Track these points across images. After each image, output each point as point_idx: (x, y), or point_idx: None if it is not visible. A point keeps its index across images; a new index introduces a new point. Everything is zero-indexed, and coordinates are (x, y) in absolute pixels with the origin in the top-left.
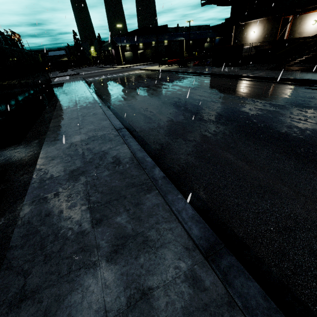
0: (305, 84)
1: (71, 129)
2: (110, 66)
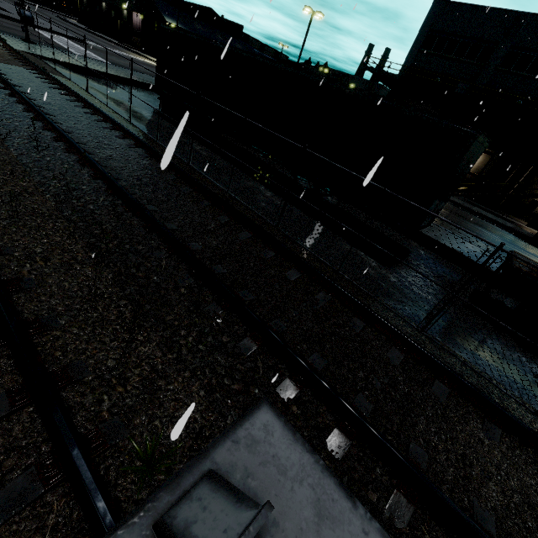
0: (506, 230)
1: (462, 248)
2: (126, 46)
